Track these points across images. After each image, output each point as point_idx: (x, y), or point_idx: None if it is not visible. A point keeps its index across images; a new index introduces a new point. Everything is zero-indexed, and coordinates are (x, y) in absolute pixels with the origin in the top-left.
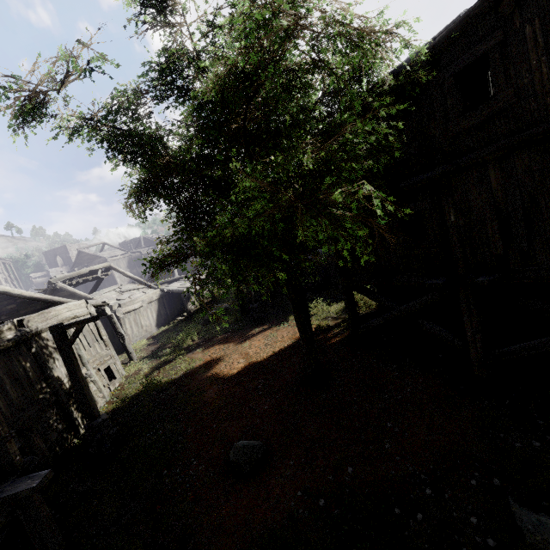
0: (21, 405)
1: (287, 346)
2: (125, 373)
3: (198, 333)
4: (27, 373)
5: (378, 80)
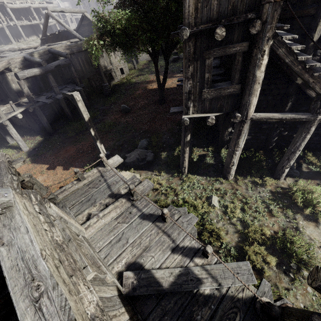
0: (89, 71)
1: (174, 87)
2: (129, 73)
3: (162, 66)
4: (91, 61)
5: None
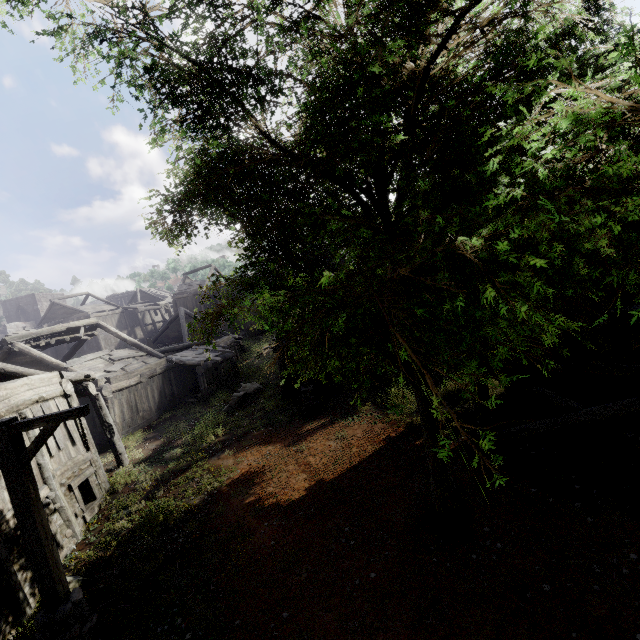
0: None
1: (370, 455)
2: (110, 488)
3: (221, 425)
4: None
5: (620, 41)
